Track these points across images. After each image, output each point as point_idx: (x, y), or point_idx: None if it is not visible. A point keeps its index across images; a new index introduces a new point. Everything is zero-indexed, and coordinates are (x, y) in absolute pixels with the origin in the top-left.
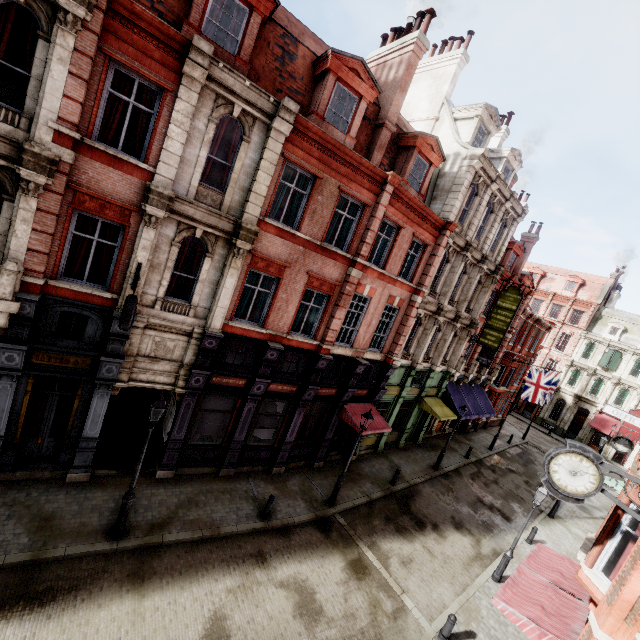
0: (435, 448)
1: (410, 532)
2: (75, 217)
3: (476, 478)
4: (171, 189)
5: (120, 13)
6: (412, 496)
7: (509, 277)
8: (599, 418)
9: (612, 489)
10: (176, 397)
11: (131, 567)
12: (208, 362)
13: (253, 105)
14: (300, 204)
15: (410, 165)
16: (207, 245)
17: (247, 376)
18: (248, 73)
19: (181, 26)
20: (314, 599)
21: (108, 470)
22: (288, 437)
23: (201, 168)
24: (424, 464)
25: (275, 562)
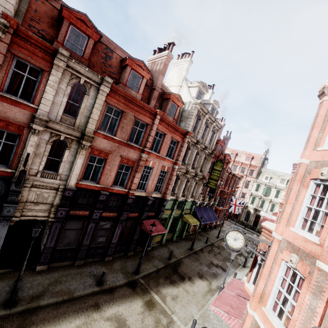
0: (191, 240)
1: (177, 283)
2: None
3: (210, 252)
4: (47, 116)
5: (20, 35)
6: (179, 265)
7: (218, 155)
8: (264, 218)
9: None
10: (49, 223)
11: (18, 322)
12: (67, 203)
13: (90, 79)
14: (116, 123)
15: (168, 106)
16: (67, 143)
17: (90, 209)
18: (88, 64)
19: (53, 42)
20: (125, 324)
21: (6, 269)
22: (113, 240)
23: (63, 106)
24: (185, 248)
25: (105, 308)
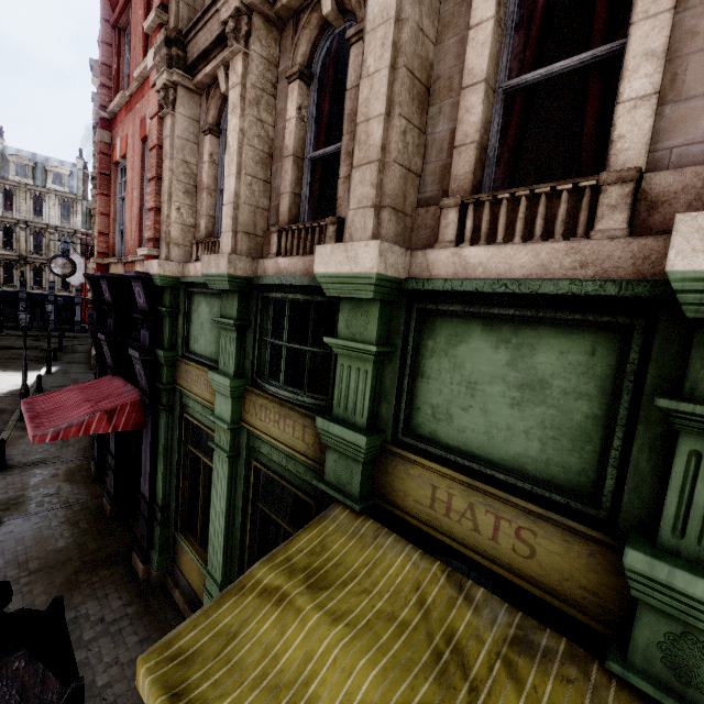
0: None
1: None
2: None
3: None
4: None
5: None
6: None
7: None
8: None
9: None
10: None
11: None
12: None
13: None
14: None
15: None
16: None
17: None
18: None
19: None
20: None
21: None
22: None
23: None
24: None
25: None
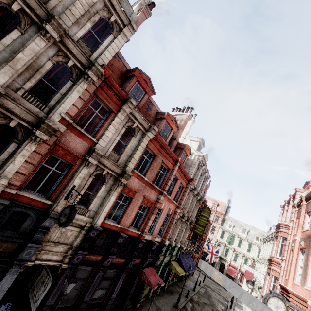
0: (172, 292)
1: None
2: (48, 156)
3: (193, 310)
4: (102, 151)
5: (107, 82)
6: None
7: (203, 202)
8: (229, 268)
9: (241, 309)
10: (59, 270)
11: None
12: (87, 245)
13: (141, 125)
14: (146, 165)
15: (181, 155)
16: (105, 178)
17: (104, 254)
18: None
19: None
20: None
21: None
22: (113, 294)
23: (115, 144)
24: (170, 304)
25: None
